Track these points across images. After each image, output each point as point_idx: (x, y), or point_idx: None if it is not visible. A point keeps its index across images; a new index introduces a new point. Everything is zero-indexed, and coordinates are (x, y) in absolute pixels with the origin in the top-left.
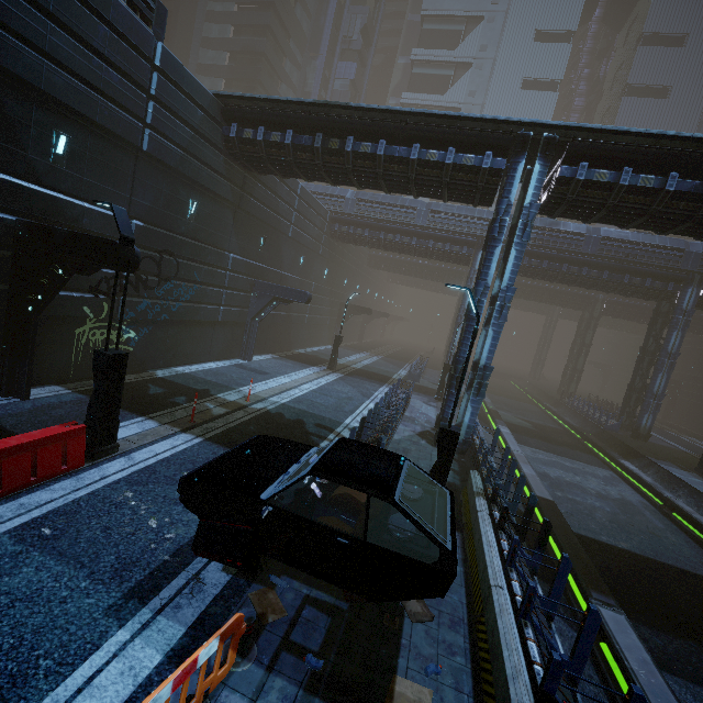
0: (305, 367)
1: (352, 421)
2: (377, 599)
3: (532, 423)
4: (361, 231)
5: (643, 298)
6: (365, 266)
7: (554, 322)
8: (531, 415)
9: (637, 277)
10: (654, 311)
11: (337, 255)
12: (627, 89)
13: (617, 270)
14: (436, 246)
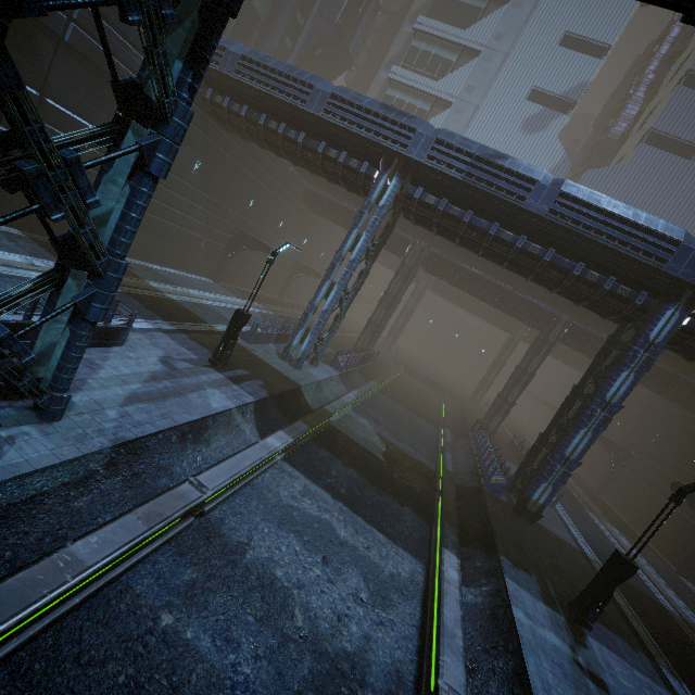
0: (34, 255)
1: None
2: None
3: (391, 447)
4: (239, 107)
5: (599, 312)
6: (298, 202)
7: (514, 343)
8: (408, 437)
9: (597, 272)
10: (610, 337)
11: (229, 154)
12: (687, 77)
13: (570, 253)
14: (329, 153)
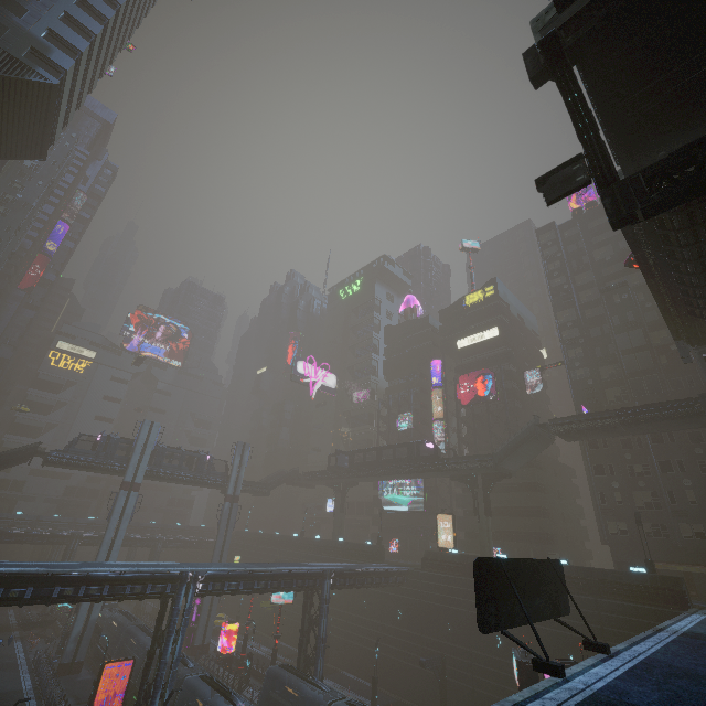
0: None
1: (13, 622)
2: (47, 626)
3: None
4: None
5: None
6: None
7: None
8: None
9: None
10: None
11: None
12: None
13: None
14: None
